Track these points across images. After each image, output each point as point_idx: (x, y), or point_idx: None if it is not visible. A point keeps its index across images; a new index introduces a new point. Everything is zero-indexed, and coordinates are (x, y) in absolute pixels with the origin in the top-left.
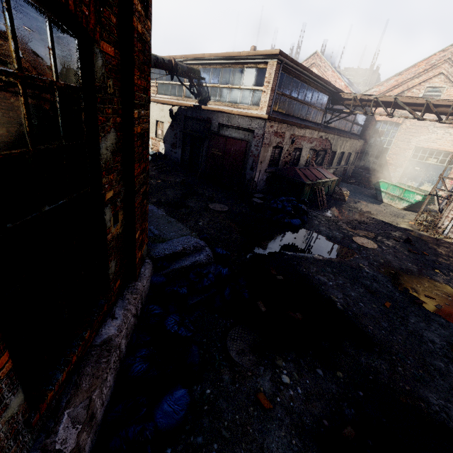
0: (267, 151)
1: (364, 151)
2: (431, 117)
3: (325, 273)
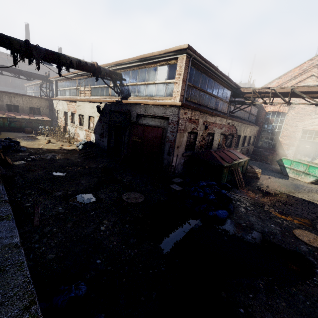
0: (183, 136)
1: (260, 134)
2: (311, 107)
3: None
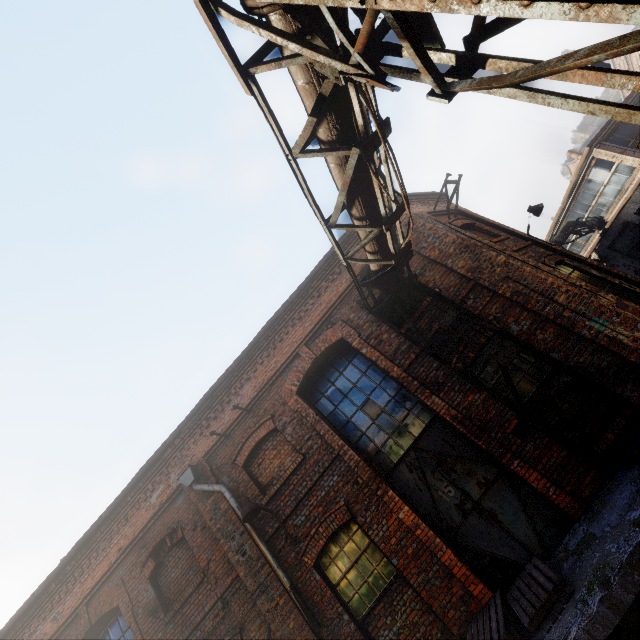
0: None
1: None
2: None
3: None
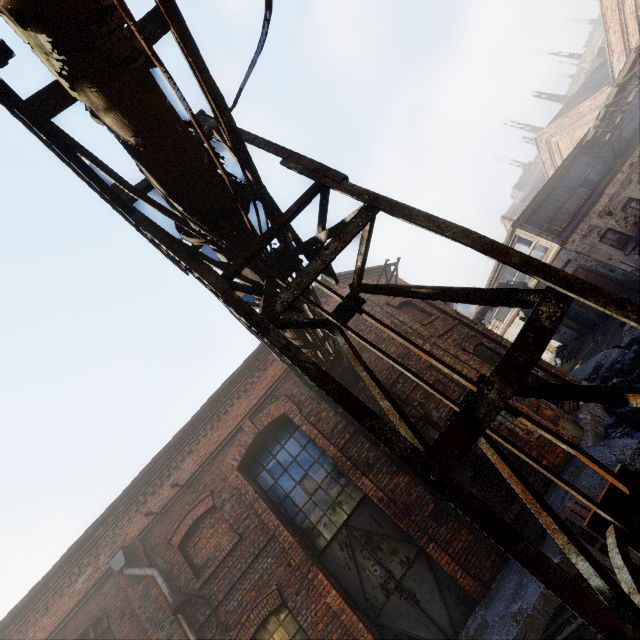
0: (599, 249)
1: None
2: None
3: None
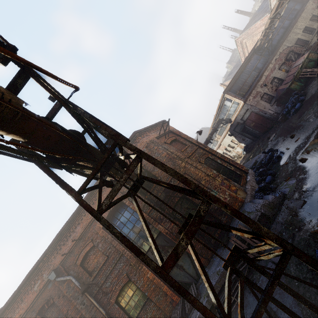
0: (260, 103)
1: None
2: None
3: (309, 113)
